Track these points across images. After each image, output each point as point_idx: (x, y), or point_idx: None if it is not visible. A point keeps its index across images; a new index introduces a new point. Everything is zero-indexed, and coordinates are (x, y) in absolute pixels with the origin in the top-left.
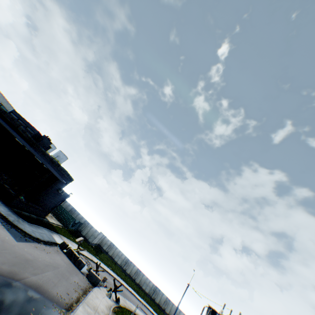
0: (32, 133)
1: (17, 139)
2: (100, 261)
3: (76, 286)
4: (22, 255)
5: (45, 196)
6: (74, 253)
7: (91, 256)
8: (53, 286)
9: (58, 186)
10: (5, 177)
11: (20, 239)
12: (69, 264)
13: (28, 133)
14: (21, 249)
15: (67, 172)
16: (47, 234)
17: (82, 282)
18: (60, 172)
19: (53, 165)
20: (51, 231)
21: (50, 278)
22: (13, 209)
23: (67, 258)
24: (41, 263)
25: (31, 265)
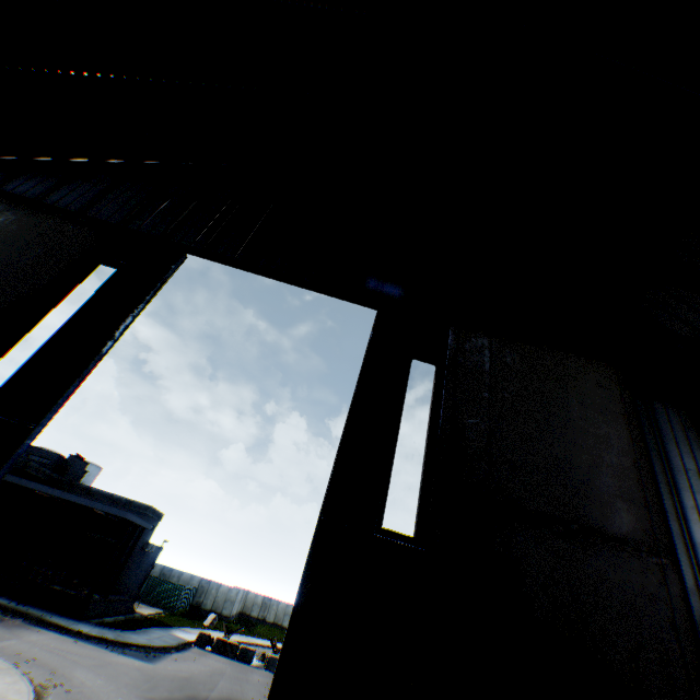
0: (46, 464)
1: (40, 492)
2: (264, 639)
3: (265, 684)
4: (175, 675)
5: (125, 571)
6: (228, 642)
7: (246, 637)
8: (242, 694)
9: (142, 541)
10: (50, 573)
11: (150, 658)
12: (230, 662)
13: (45, 469)
14: (166, 669)
15: (151, 507)
16: (166, 634)
17: (268, 677)
18: (139, 514)
19: (119, 507)
20: (164, 627)
21: (230, 687)
22: (92, 621)
23: (220, 655)
24: (202, 675)
25: (196, 682)
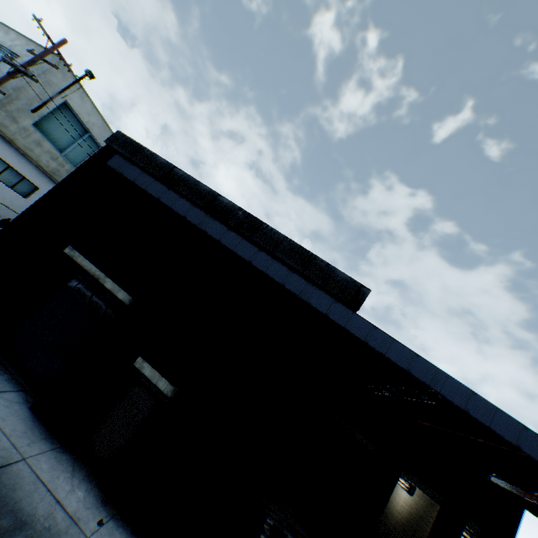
0: None
1: (429, 402)
2: None
3: None
4: None
5: None
6: None
7: None
8: None
9: None
10: None
11: None
12: None
13: None
14: None
15: None
16: None
17: None
18: None
19: None
20: None
21: None
22: None
23: None
24: None
25: None
